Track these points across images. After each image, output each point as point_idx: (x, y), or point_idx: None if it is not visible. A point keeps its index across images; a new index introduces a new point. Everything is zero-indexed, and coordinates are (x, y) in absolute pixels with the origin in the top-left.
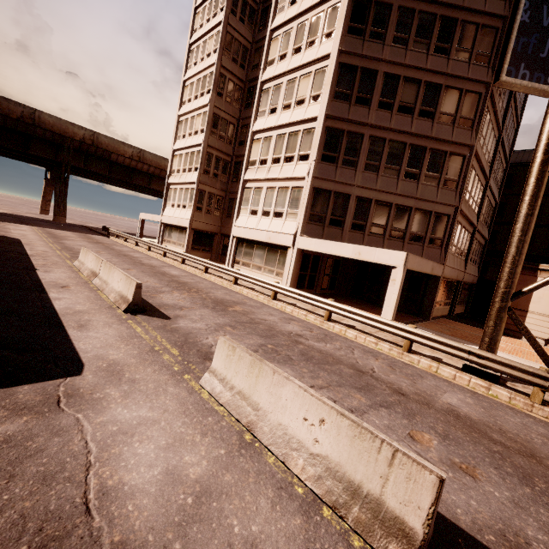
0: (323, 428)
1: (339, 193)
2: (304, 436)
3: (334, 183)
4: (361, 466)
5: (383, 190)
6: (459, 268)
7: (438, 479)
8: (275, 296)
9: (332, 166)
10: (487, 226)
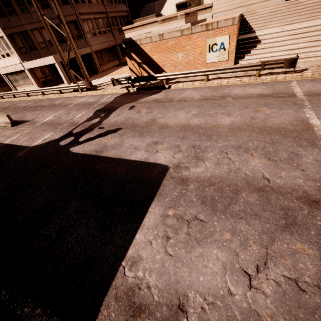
0: (0, 118)
1: (21, 32)
2: (1, 121)
3: (15, 27)
4: (4, 120)
5: (39, 21)
6: (107, 40)
7: (6, 115)
8: (28, 95)
9: (6, 18)
10: (122, 2)
